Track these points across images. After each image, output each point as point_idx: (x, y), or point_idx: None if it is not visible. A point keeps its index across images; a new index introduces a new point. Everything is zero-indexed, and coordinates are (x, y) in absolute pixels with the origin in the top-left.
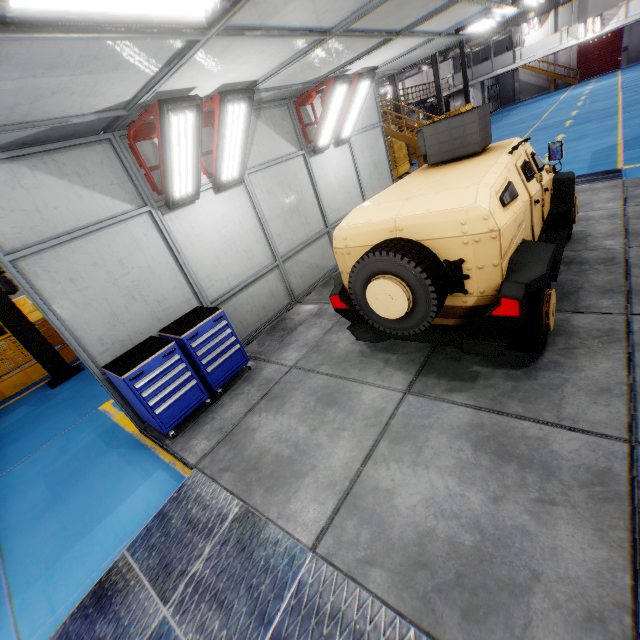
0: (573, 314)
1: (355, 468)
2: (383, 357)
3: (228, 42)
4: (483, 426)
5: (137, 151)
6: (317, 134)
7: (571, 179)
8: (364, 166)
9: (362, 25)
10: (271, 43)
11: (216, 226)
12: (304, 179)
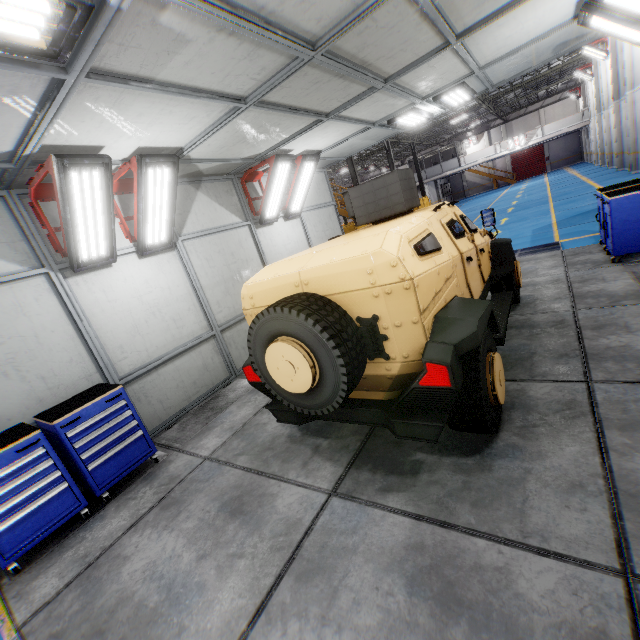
0: (529, 383)
1: (238, 630)
2: (313, 442)
3: (115, 92)
4: (423, 548)
5: (40, 210)
6: (263, 206)
7: (508, 243)
8: (317, 239)
9: (282, 98)
10: (177, 103)
11: (137, 292)
12: (250, 248)
